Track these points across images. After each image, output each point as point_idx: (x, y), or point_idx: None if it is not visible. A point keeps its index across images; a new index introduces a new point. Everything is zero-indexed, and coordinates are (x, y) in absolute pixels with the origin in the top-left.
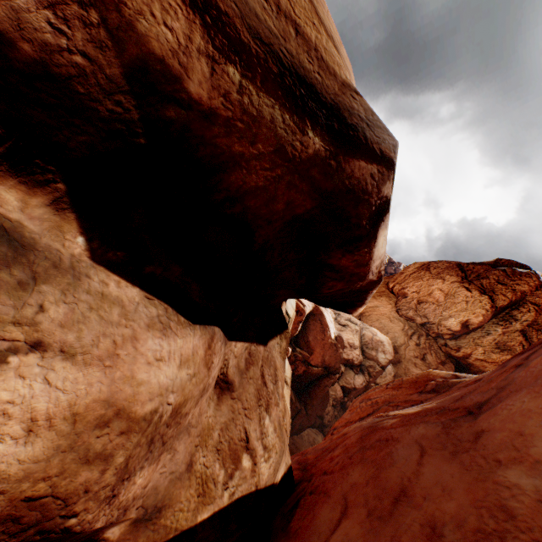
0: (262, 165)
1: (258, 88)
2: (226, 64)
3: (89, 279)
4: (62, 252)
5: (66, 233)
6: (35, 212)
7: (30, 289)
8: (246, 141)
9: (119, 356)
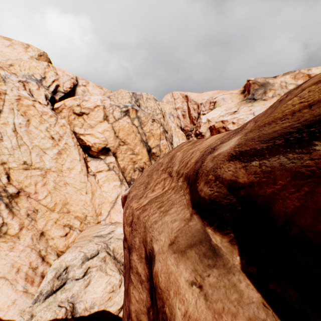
0: (288, 191)
1: (267, 158)
2: (250, 163)
3: (233, 275)
4: (230, 261)
5: (234, 254)
6: (224, 244)
7: (210, 268)
8: (270, 184)
9: (222, 318)
